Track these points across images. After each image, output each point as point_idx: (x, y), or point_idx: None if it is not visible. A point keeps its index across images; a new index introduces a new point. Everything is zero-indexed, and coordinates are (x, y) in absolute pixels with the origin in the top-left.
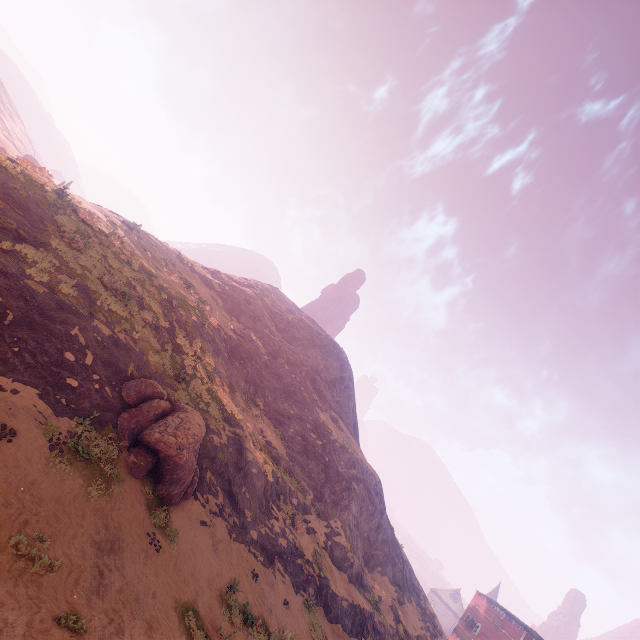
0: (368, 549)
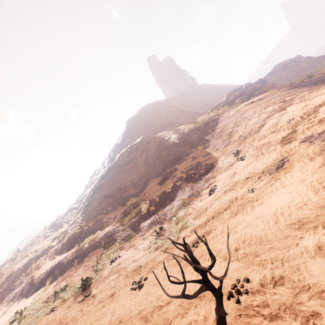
0: (144, 181)
